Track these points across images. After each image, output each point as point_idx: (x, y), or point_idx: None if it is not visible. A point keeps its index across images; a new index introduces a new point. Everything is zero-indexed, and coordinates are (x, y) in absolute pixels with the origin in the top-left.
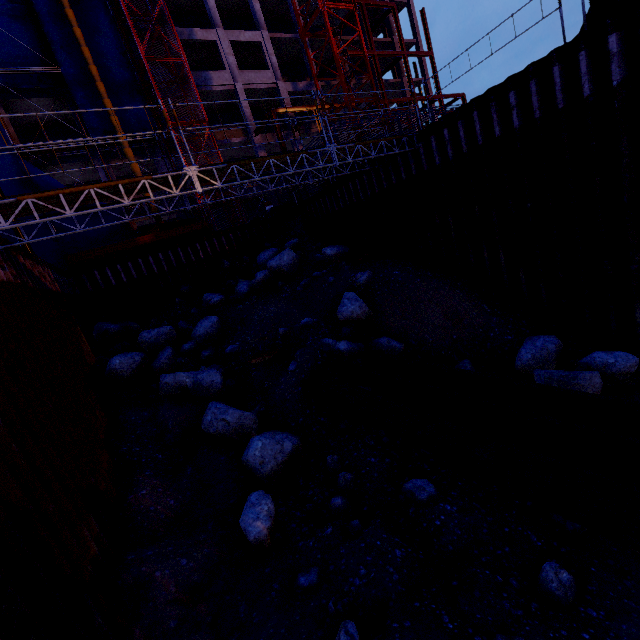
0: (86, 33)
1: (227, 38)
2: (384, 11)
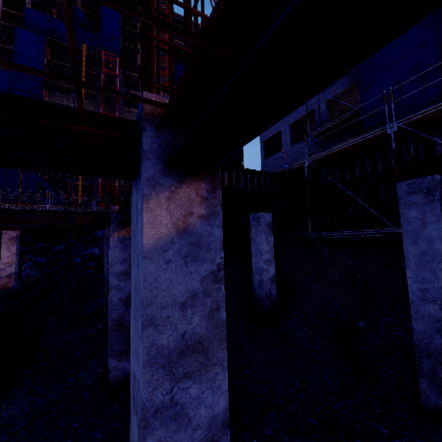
0: None
1: None
2: None
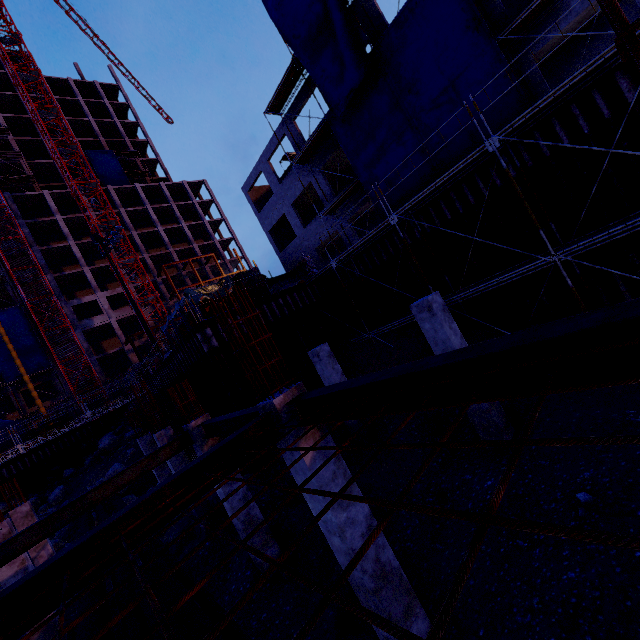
0: (7, 327)
1: (104, 296)
2: (217, 247)
